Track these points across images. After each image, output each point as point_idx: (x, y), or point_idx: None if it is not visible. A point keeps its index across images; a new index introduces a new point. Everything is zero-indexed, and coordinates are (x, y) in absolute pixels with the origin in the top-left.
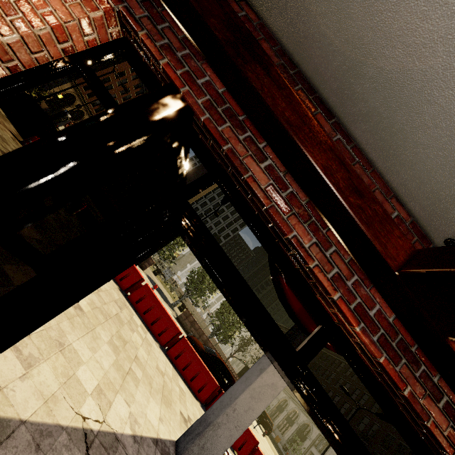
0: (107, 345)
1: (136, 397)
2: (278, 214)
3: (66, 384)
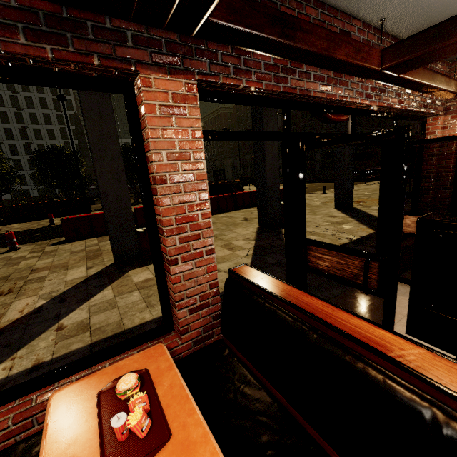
0: None
1: (233, 237)
2: (330, 95)
3: (228, 260)
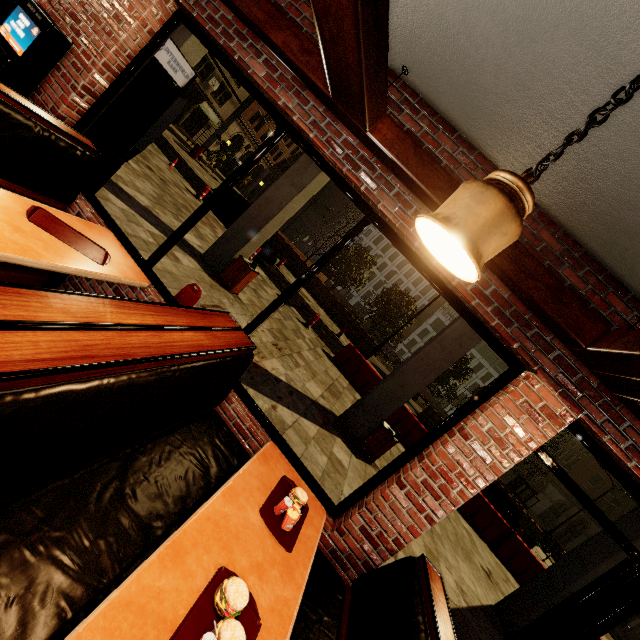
0: None
1: (449, 560)
2: None
3: None
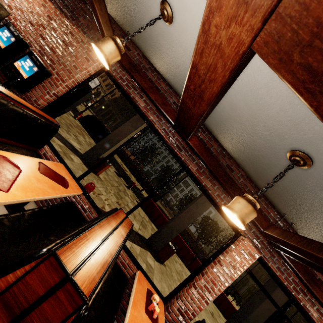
0: (178, 282)
1: None
2: None
3: None
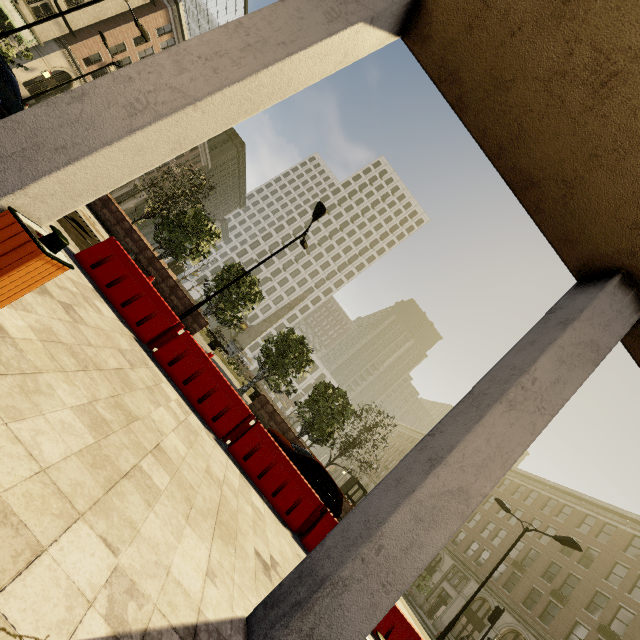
0: (72, 413)
1: (142, 529)
2: None
3: None
